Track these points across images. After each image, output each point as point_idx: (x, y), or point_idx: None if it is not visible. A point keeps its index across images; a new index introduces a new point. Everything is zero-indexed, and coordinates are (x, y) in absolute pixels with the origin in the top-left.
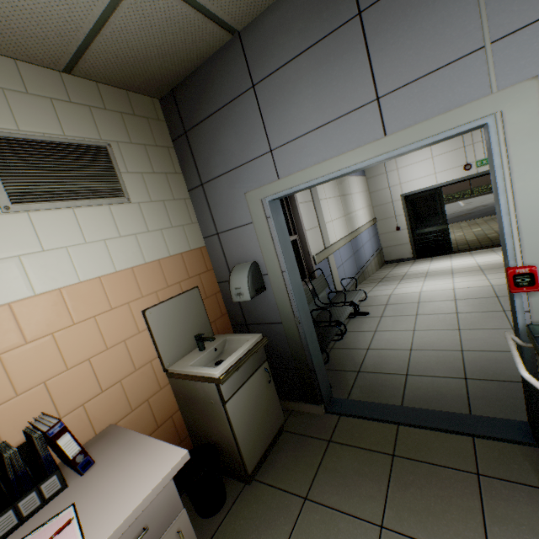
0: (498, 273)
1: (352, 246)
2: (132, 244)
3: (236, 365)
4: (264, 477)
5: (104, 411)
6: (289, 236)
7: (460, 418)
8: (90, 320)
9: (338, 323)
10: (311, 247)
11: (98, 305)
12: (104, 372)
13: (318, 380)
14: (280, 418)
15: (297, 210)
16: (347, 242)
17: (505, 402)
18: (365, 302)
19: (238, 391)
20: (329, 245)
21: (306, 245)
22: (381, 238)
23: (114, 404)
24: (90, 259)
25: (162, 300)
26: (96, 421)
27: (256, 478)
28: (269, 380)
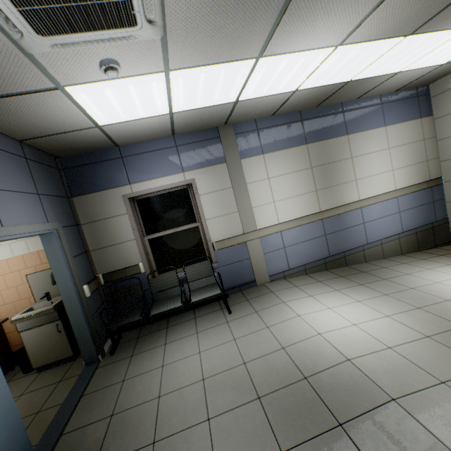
0: (443, 347)
1: (325, 226)
2: (24, 244)
3: (23, 318)
4: (41, 374)
5: (6, 311)
6: (63, 254)
7: (58, 428)
8: (2, 276)
9: (175, 311)
10: (214, 233)
11: (5, 270)
12: (7, 297)
13: (80, 345)
14: (68, 353)
15: (197, 202)
16: (304, 224)
17: (73, 450)
18: (257, 298)
19: (32, 329)
20: (254, 230)
21: (205, 233)
22: (447, 207)
23: (10, 310)
24: (3, 252)
25: (39, 270)
26: (3, 314)
27: (41, 372)
28: (59, 331)
